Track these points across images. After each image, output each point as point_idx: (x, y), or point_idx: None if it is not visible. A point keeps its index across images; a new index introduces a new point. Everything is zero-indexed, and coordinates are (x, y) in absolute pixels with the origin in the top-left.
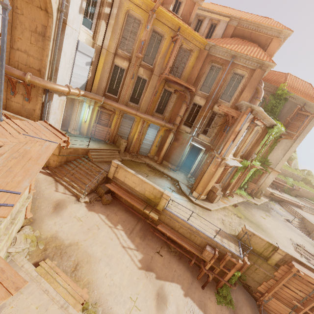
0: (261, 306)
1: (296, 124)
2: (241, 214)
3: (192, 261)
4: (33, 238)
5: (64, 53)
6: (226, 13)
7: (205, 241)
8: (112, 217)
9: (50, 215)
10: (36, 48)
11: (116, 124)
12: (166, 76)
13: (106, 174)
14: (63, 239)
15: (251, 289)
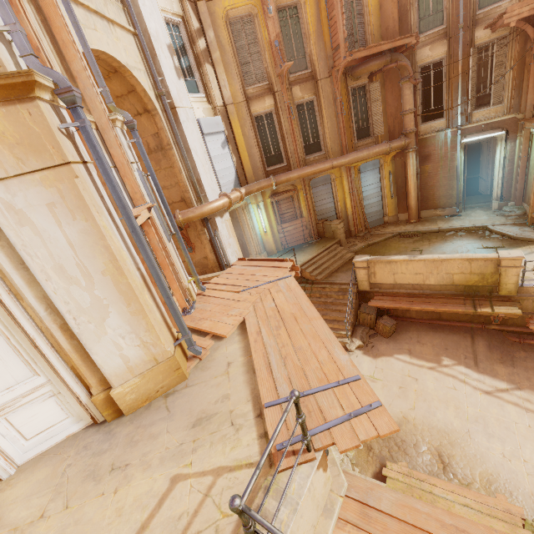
0: None
1: None
2: None
3: None
4: None
5: (194, 152)
6: None
7: None
8: (418, 350)
9: None
10: (162, 173)
11: (308, 206)
12: (347, 62)
13: (355, 289)
14: None
15: None
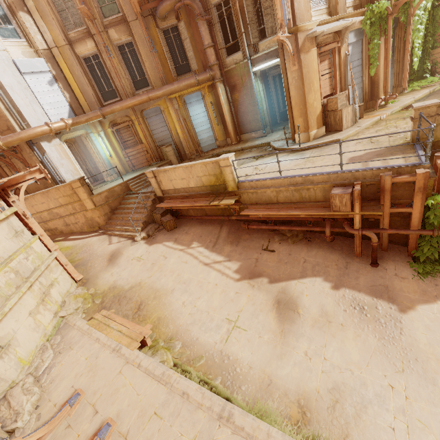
0: None
1: None
2: None
3: (325, 231)
4: (85, 296)
5: (9, 88)
6: None
7: (327, 184)
8: (182, 238)
9: (106, 269)
10: None
11: (144, 134)
12: (136, 3)
13: (153, 195)
14: (122, 286)
15: None
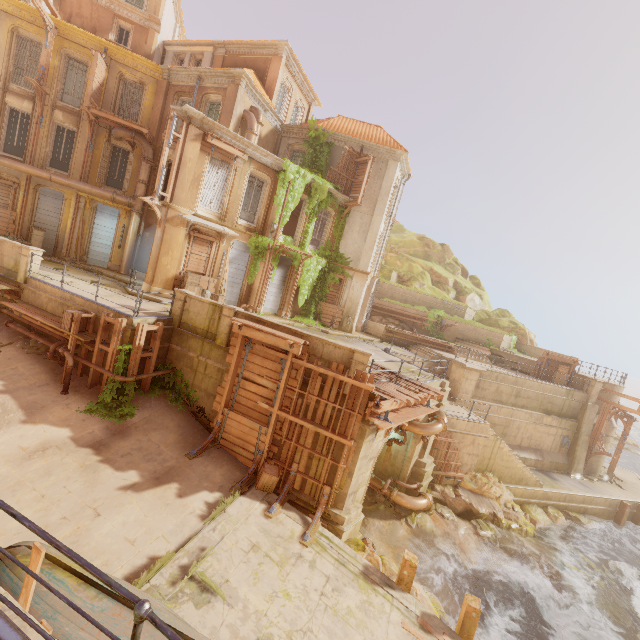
0: (210, 435)
1: (359, 181)
2: None
3: (51, 346)
4: None
5: None
6: (206, 41)
7: (80, 307)
8: None
9: None
10: None
11: (25, 205)
12: (89, 112)
13: None
14: None
15: (210, 418)
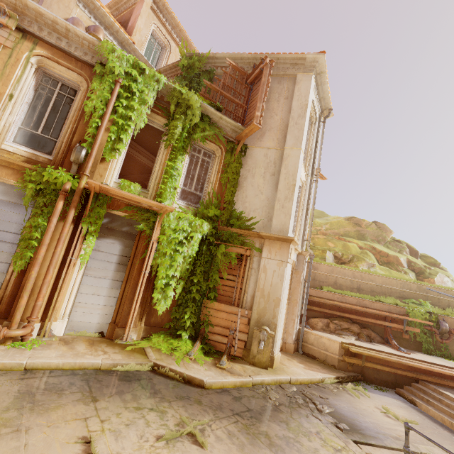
0: None
1: (255, 102)
2: None
3: None
4: None
5: None
6: None
7: None
8: None
9: None
10: None
11: None
12: None
13: None
14: None
15: None
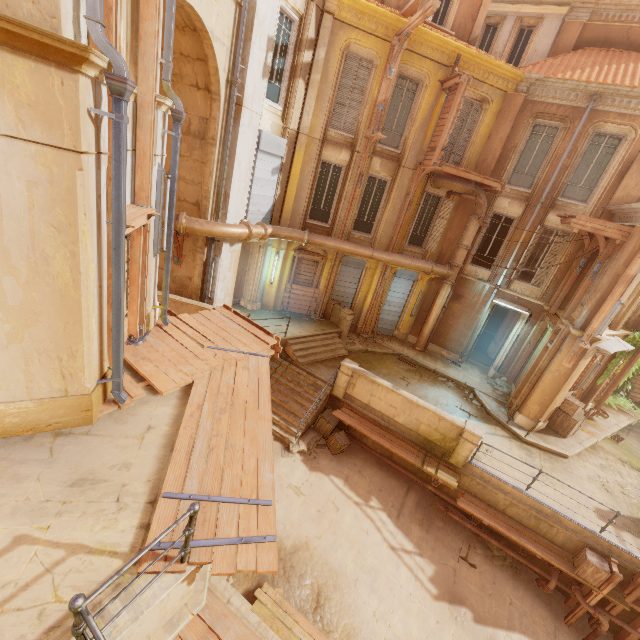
0: None
1: None
2: (637, 459)
3: (550, 582)
4: None
5: (238, 163)
6: None
7: (578, 538)
8: (355, 480)
9: None
10: (190, 163)
11: (328, 281)
12: (435, 169)
13: (329, 391)
14: (279, 537)
15: None
